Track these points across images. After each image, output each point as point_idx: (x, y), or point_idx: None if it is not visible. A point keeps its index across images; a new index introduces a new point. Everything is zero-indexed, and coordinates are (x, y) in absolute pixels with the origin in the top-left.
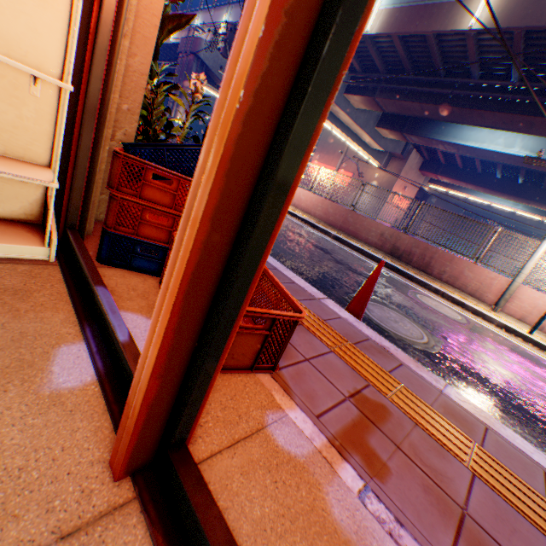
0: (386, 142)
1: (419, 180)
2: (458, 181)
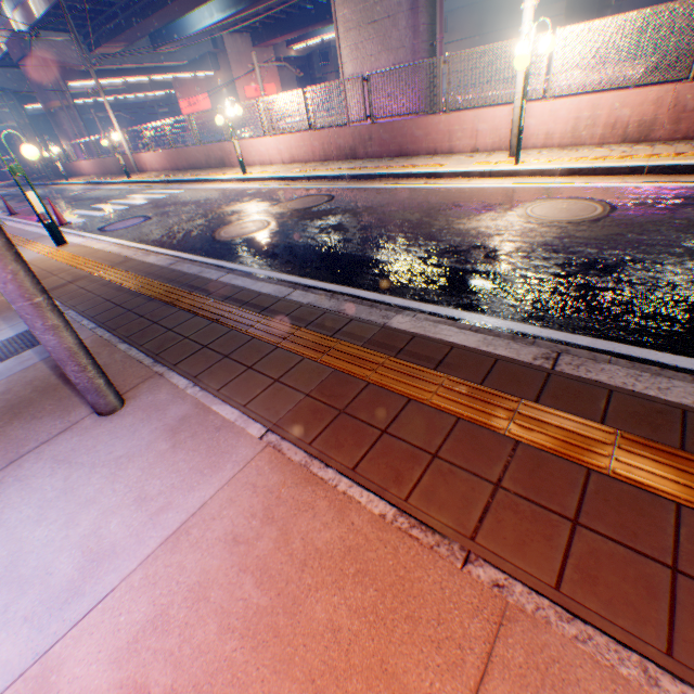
0: (183, 55)
1: (268, 56)
2: (280, 38)
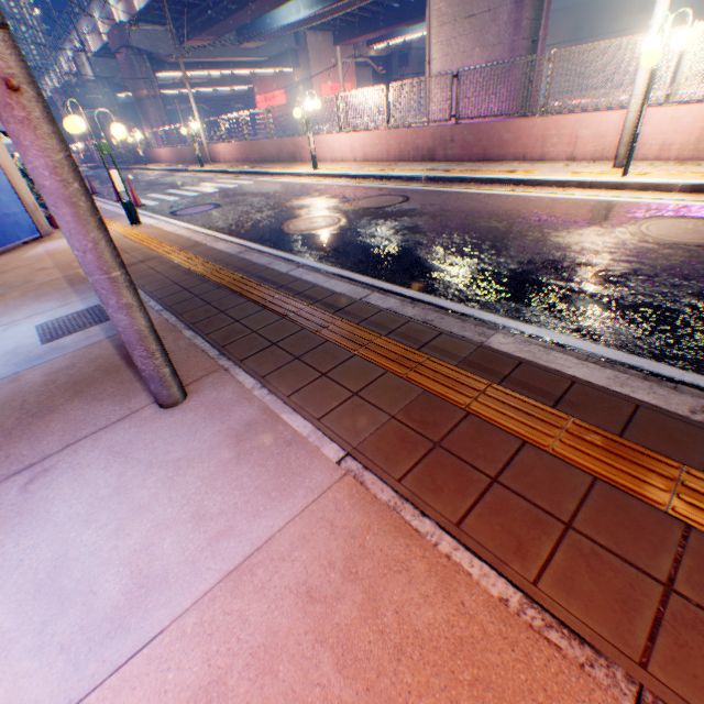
0: (265, 50)
1: (347, 55)
2: (362, 37)
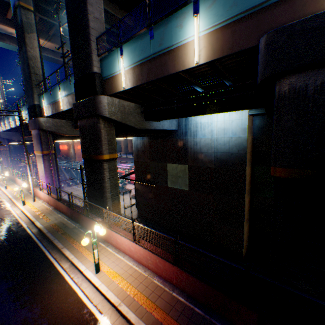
0: None
1: None
2: None
